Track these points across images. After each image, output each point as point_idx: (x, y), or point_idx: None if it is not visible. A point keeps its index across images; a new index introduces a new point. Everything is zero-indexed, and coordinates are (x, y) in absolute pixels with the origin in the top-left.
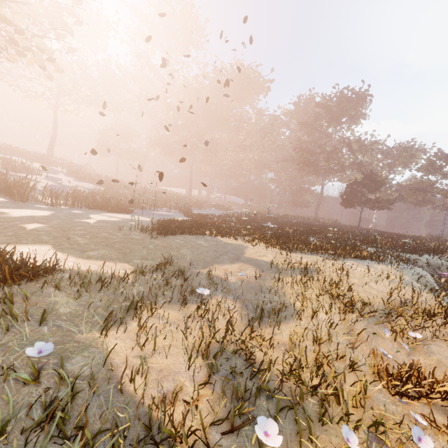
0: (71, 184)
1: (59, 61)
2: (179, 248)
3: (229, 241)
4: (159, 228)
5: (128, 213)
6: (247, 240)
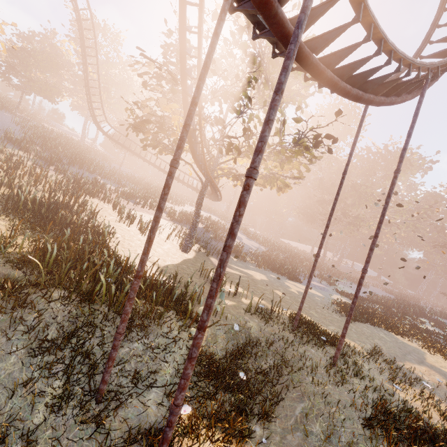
0: (247, 243)
1: None
2: (371, 337)
3: (405, 341)
4: (346, 313)
5: (299, 282)
6: (423, 346)
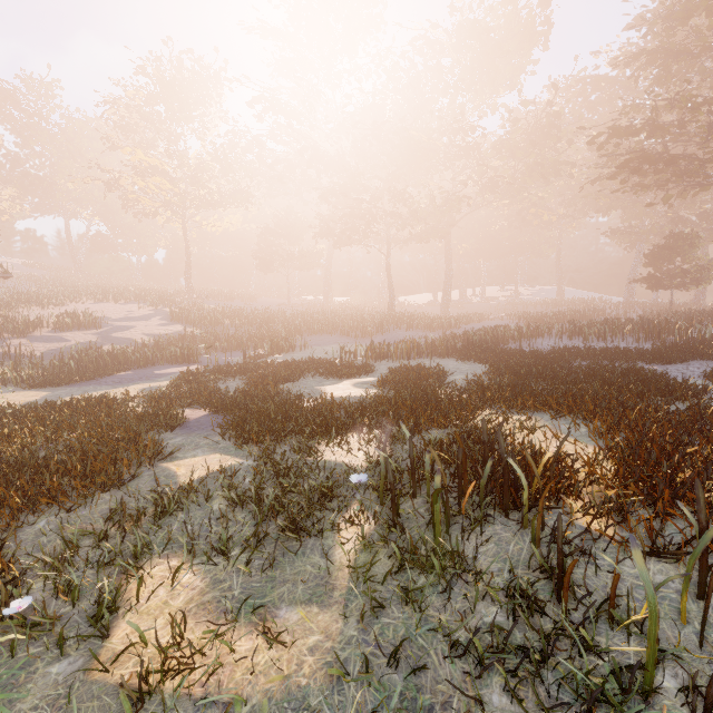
0: (134, 334)
1: (194, 161)
2: None
3: None
4: None
5: (67, 384)
6: None
